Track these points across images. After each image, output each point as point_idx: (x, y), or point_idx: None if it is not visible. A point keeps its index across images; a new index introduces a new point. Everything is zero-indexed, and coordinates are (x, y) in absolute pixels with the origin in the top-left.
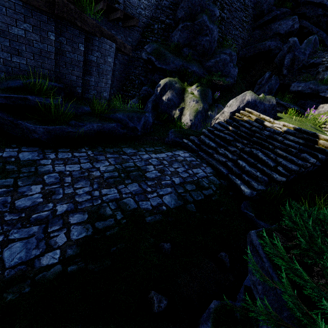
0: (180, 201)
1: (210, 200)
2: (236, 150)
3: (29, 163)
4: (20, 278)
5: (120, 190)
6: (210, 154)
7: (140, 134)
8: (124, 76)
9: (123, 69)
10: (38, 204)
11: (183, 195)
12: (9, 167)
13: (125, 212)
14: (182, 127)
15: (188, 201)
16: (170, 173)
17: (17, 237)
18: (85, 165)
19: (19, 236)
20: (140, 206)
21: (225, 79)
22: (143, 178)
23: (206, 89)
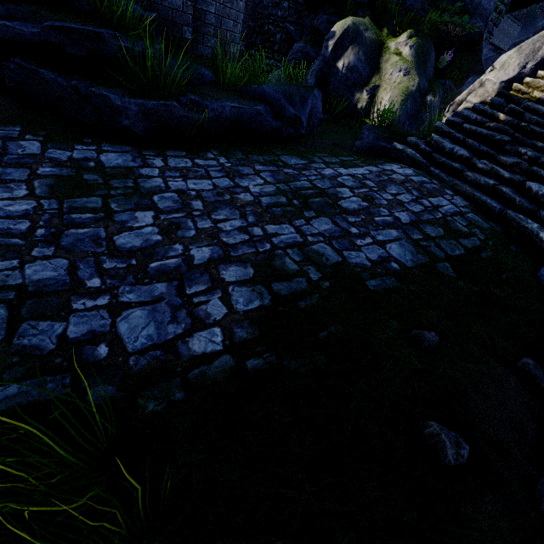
0: (422, 256)
1: (478, 257)
2: (518, 163)
3: (122, 172)
4: (160, 373)
5: (299, 229)
6: (457, 171)
7: (305, 132)
8: (252, 26)
9: (252, 10)
10: (155, 244)
11: (423, 244)
12: (90, 178)
13: (323, 269)
14: (389, 118)
15: (437, 257)
16: (387, 204)
17: (134, 300)
18: (221, 182)
19: (136, 298)
20: (348, 260)
21: (470, 20)
22: (337, 210)
23: (426, 44)
